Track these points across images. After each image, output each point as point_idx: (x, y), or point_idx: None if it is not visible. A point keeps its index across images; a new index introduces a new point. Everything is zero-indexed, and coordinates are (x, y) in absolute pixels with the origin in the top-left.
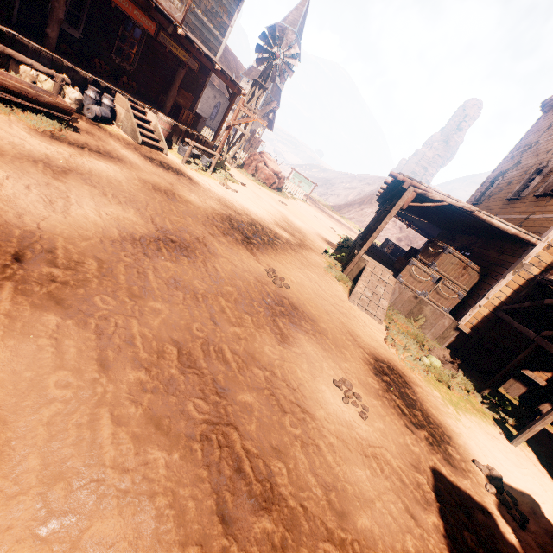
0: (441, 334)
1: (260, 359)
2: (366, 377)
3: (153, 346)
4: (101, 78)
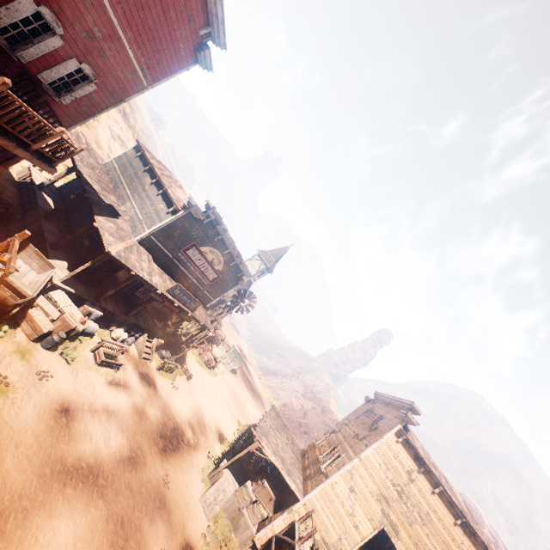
0: (244, 541)
1: (141, 530)
2: None
3: (117, 516)
4: (141, 317)
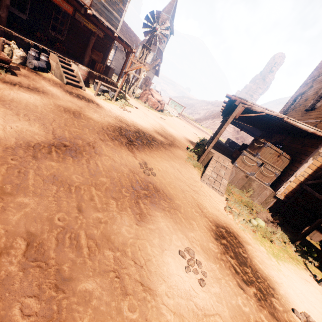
0: (264, 201)
1: (114, 240)
2: (208, 242)
3: (1, 242)
4: (41, 44)
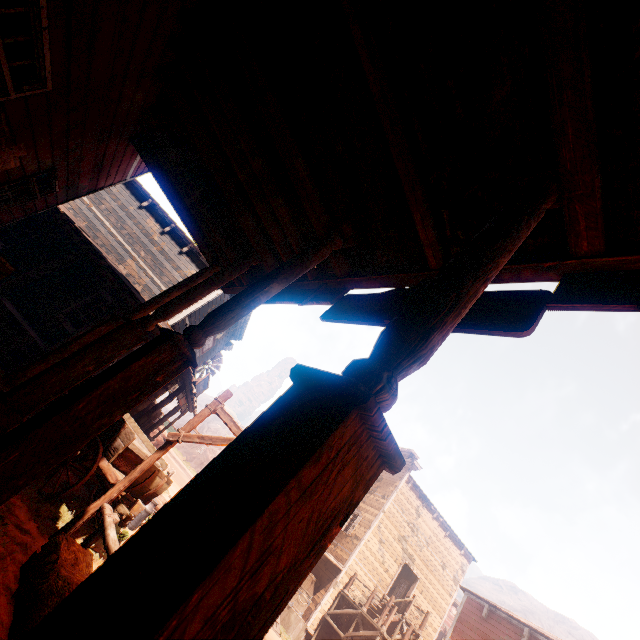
0: (297, 635)
1: None
2: None
3: None
4: None
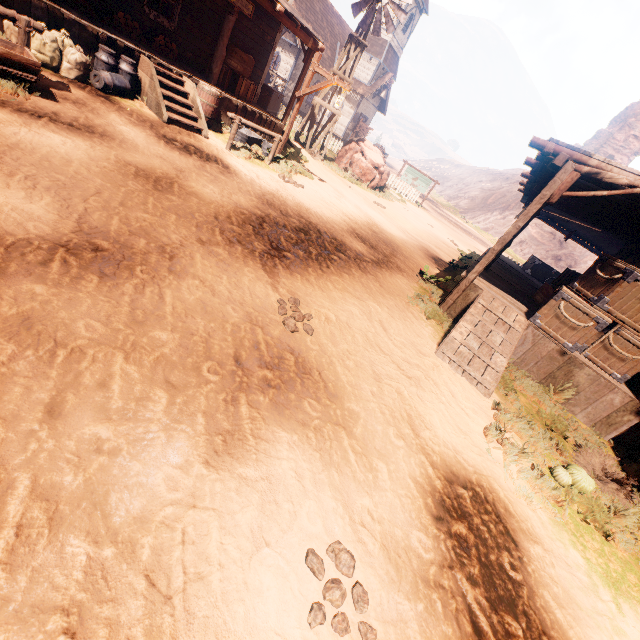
0: (604, 418)
1: (116, 508)
2: (410, 528)
3: None
4: (125, 37)
